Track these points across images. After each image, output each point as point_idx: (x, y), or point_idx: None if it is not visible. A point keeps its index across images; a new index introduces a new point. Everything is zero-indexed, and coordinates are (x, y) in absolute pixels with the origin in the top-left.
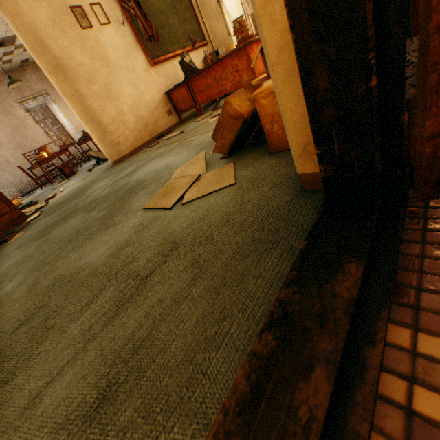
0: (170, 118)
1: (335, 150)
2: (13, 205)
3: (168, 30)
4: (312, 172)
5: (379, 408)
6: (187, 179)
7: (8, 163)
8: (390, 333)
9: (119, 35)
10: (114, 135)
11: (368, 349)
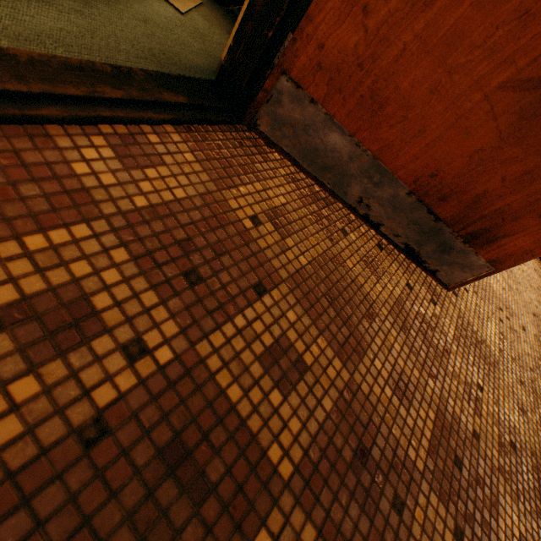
0: None
1: (238, 54)
2: None
3: None
4: None
5: (134, 127)
6: None
7: None
8: (167, 126)
9: None
10: None
11: (152, 113)
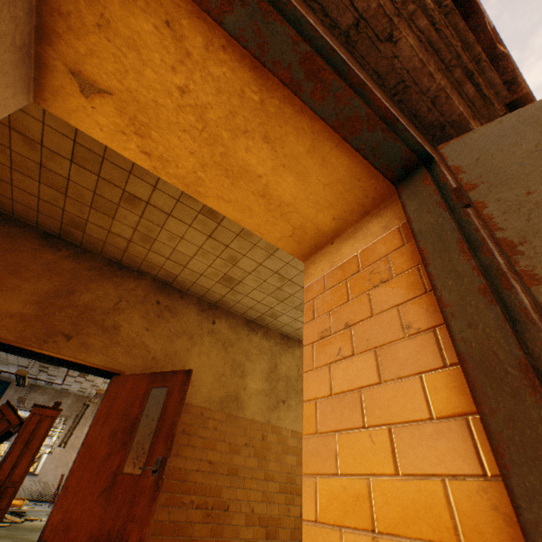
0: None
1: None
2: (9, 506)
3: None
4: None
5: None
6: None
7: (67, 463)
8: None
9: None
10: None
11: None
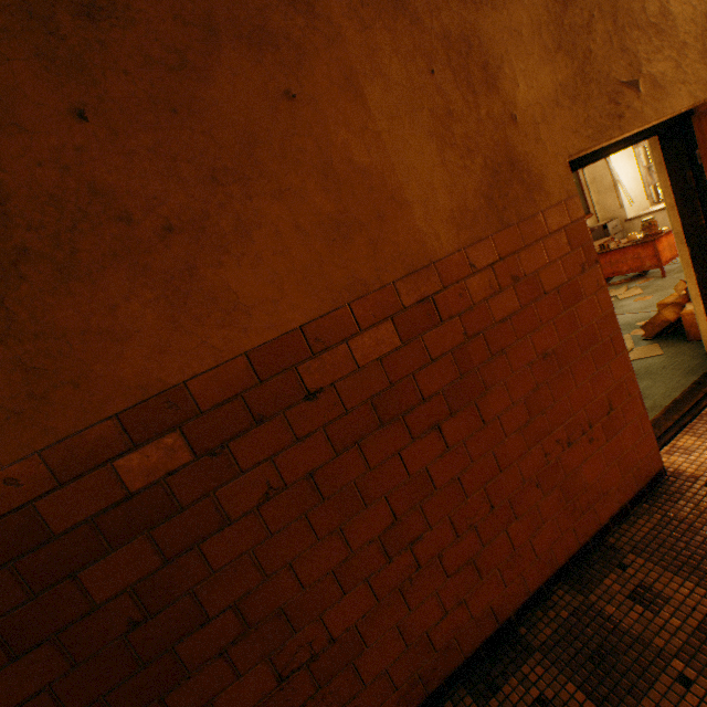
0: None
1: None
2: None
3: None
4: None
5: None
6: None
7: None
8: None
9: None
10: None
11: None
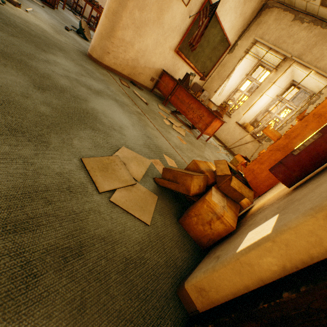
0: (149, 82)
1: None
2: None
3: (200, 50)
4: (191, 297)
5: None
6: (127, 175)
7: None
8: None
9: (182, 17)
10: (112, 46)
11: None
